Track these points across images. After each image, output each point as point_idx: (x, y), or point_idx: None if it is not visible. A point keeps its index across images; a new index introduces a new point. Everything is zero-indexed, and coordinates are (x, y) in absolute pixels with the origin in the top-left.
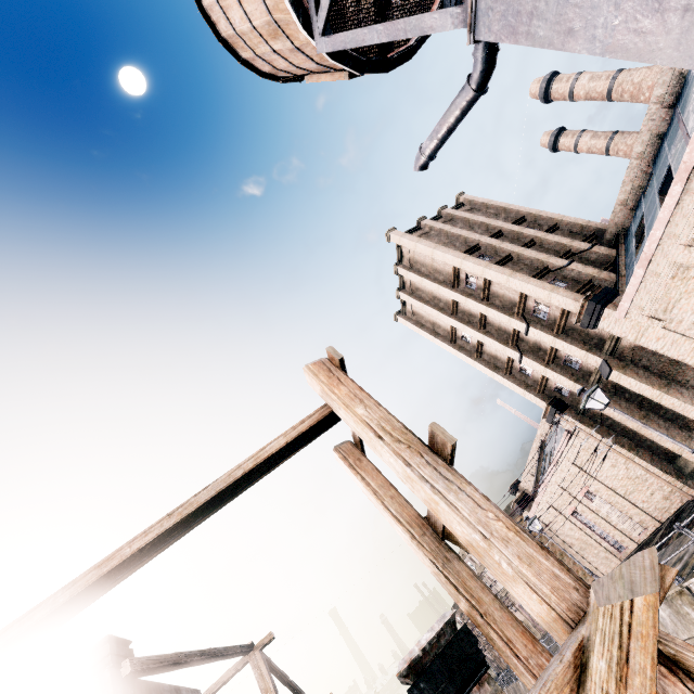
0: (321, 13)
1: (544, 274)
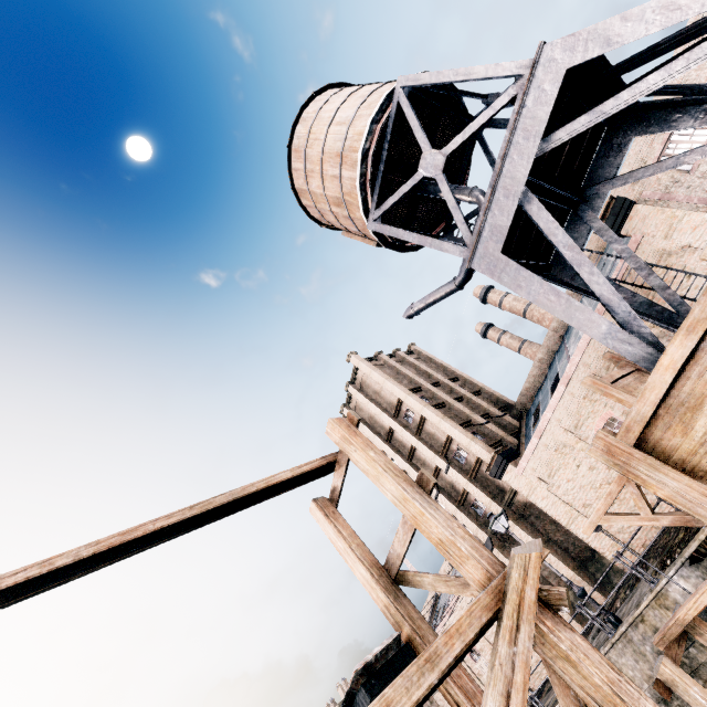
0: (379, 211)
1: (468, 426)
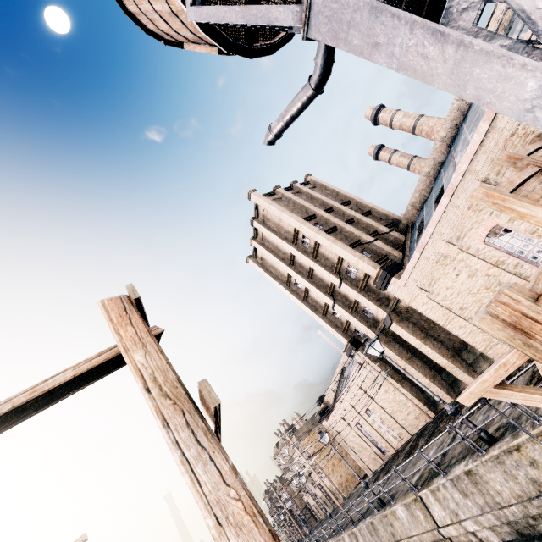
0: None
1: (357, 245)
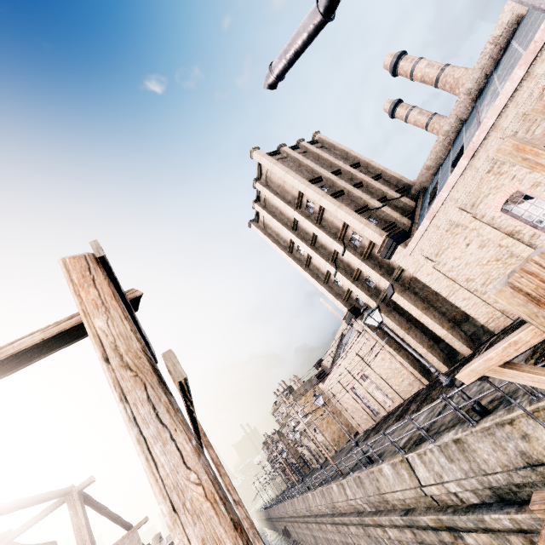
0: None
1: (364, 211)
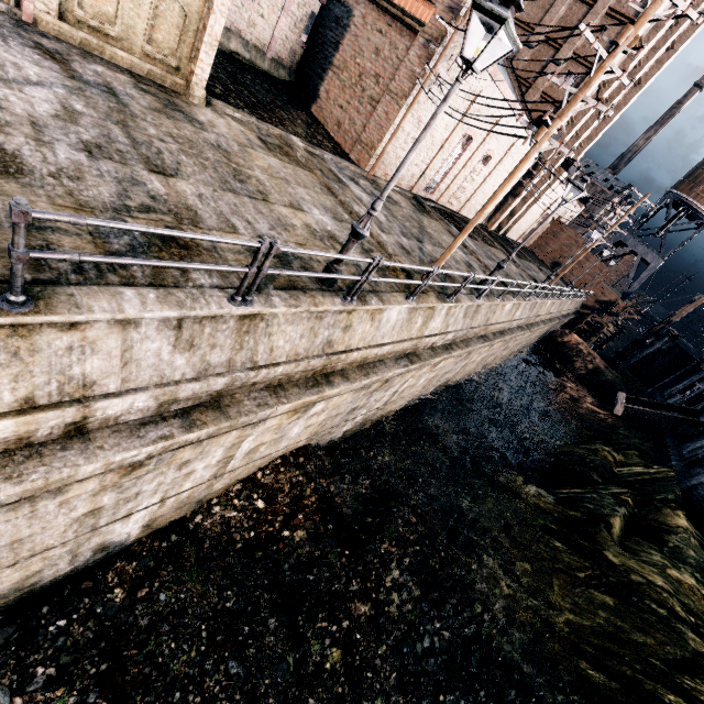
0: None
1: None
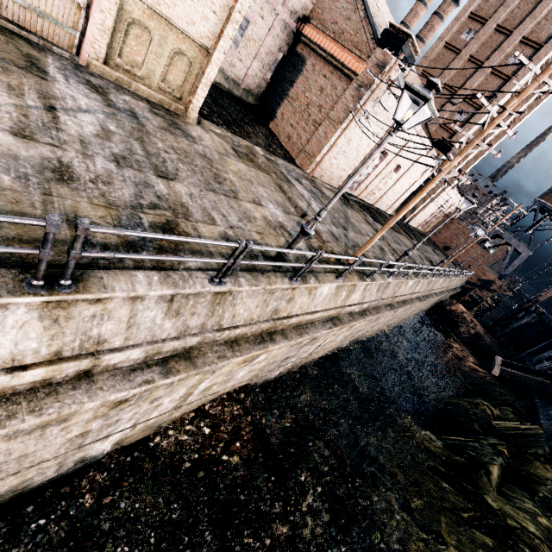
0: None
1: None
